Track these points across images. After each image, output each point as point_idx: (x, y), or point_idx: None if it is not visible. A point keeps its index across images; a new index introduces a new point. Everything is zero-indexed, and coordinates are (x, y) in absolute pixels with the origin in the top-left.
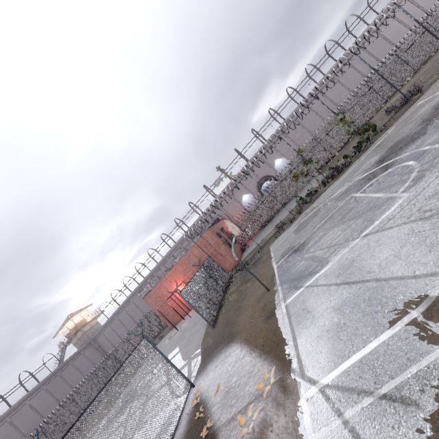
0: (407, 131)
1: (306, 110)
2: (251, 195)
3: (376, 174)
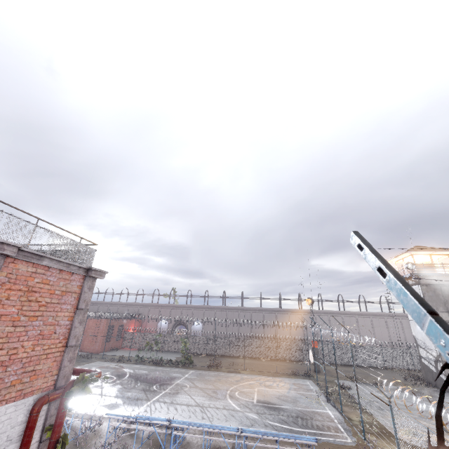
0: (156, 374)
1: (236, 313)
2: (167, 324)
3: (119, 376)
